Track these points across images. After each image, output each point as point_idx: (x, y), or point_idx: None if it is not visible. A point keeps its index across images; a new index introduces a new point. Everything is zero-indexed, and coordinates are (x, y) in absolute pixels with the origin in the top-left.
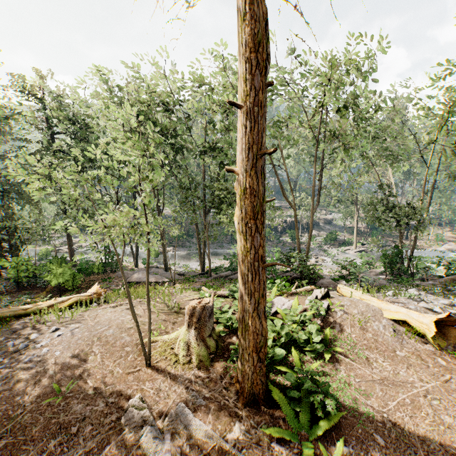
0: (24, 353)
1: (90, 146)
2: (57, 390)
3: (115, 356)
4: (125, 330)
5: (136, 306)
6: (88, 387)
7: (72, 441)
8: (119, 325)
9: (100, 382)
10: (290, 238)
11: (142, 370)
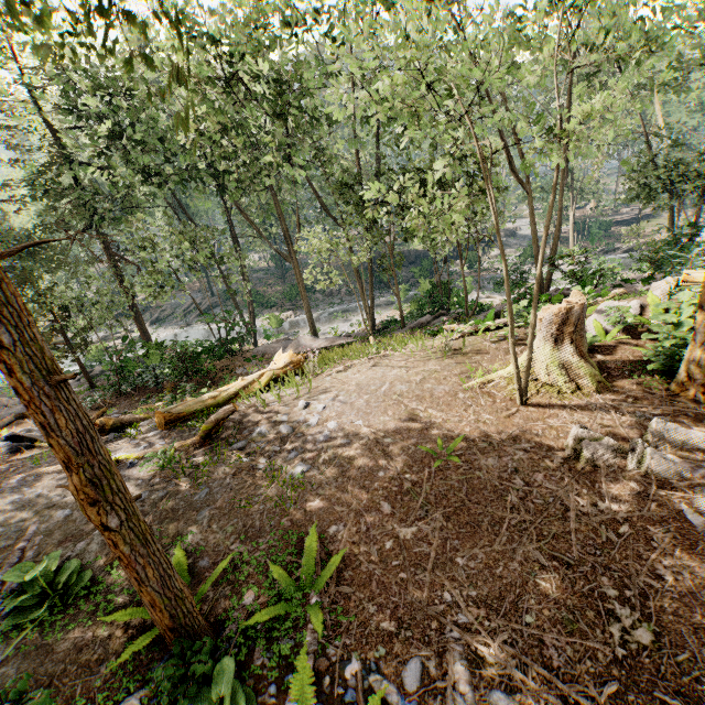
0: (301, 435)
1: (149, 139)
2: (432, 453)
3: (456, 406)
4: (419, 382)
5: (379, 362)
6: (471, 442)
7: (534, 493)
8: (401, 380)
9: (479, 433)
10: (466, 265)
11: (521, 411)
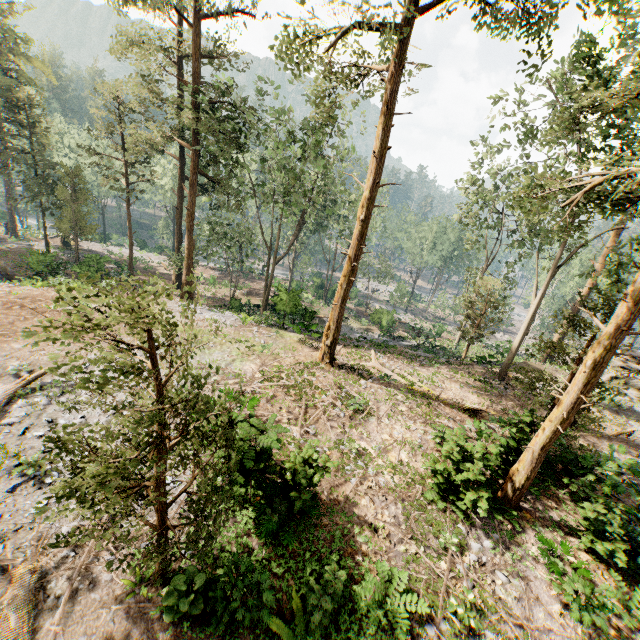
0: None
1: None
2: None
3: None
4: None
5: None
6: None
7: None
8: None
9: None
10: None
11: None
